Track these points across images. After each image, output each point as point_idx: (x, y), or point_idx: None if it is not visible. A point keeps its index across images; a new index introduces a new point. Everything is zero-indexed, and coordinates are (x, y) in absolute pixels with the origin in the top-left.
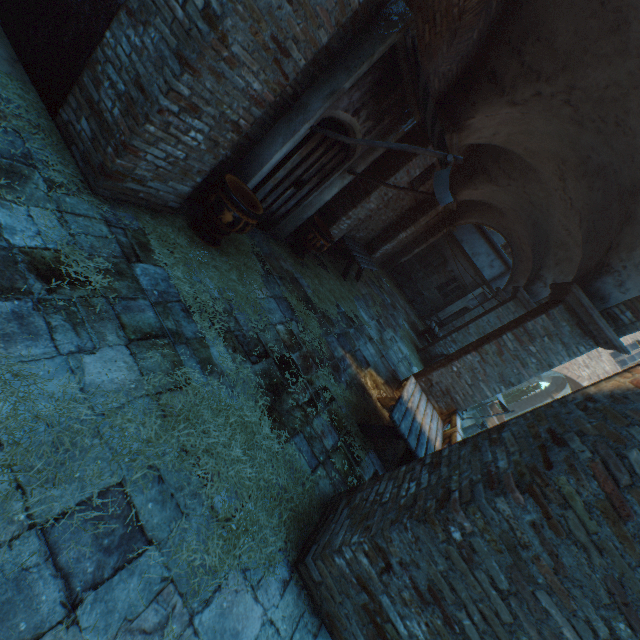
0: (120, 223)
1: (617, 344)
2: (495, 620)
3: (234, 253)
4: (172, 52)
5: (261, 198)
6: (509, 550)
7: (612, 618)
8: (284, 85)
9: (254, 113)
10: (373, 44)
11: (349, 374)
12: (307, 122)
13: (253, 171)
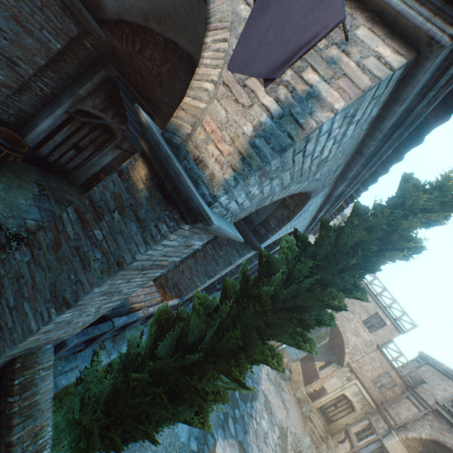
0: None
1: (258, 246)
2: (6, 328)
3: (12, 177)
4: None
5: (48, 152)
6: (17, 281)
7: (51, 307)
8: (23, 80)
9: (5, 92)
10: (93, 75)
11: None
12: (60, 108)
13: (30, 131)
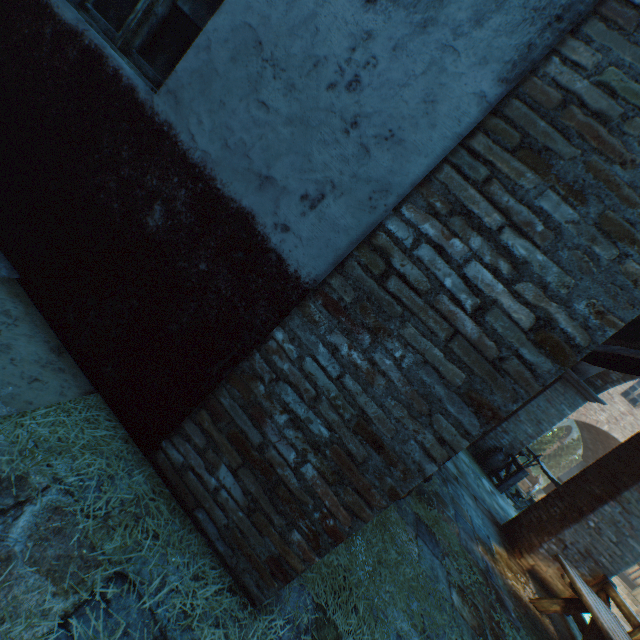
0: (301, 636)
1: None
2: None
3: None
4: (453, 390)
5: None
6: None
7: None
8: None
9: None
10: None
11: (504, 590)
12: None
13: None
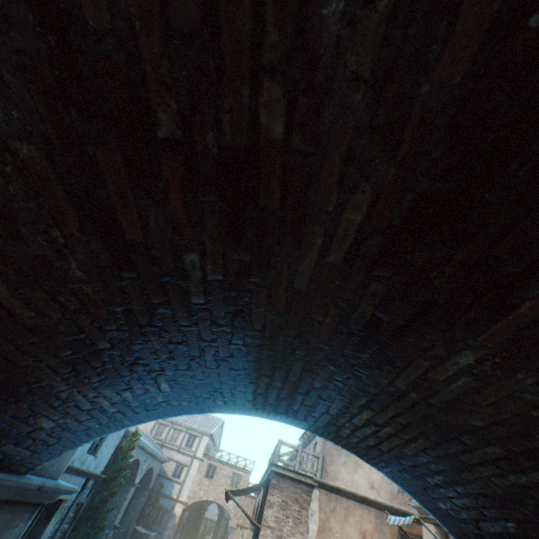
0: None
1: None
2: None
3: None
4: None
5: None
6: None
7: None
8: None
9: None
10: None
11: None
12: None
13: None
